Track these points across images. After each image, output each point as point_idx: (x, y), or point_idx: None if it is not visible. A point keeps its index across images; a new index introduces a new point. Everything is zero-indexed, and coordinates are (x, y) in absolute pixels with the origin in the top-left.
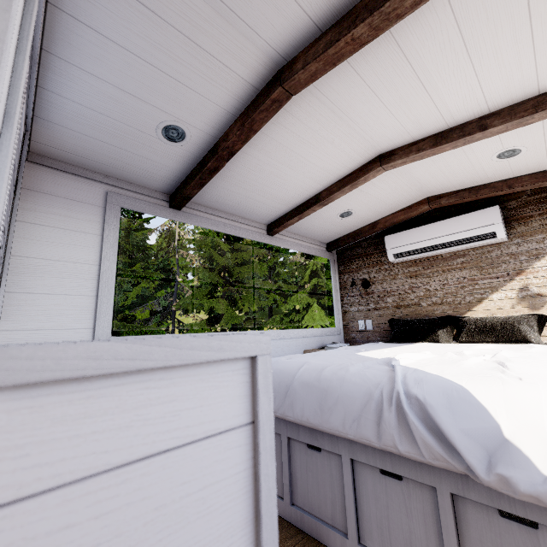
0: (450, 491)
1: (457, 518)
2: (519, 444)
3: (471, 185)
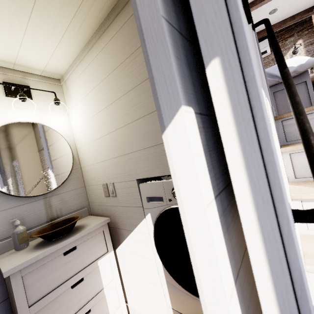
0: (273, 92)
1: (275, 98)
2: (290, 66)
3: (257, 31)
